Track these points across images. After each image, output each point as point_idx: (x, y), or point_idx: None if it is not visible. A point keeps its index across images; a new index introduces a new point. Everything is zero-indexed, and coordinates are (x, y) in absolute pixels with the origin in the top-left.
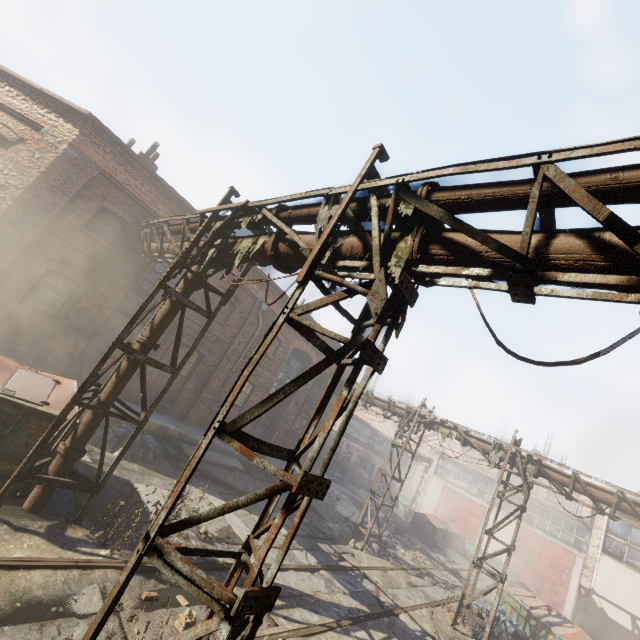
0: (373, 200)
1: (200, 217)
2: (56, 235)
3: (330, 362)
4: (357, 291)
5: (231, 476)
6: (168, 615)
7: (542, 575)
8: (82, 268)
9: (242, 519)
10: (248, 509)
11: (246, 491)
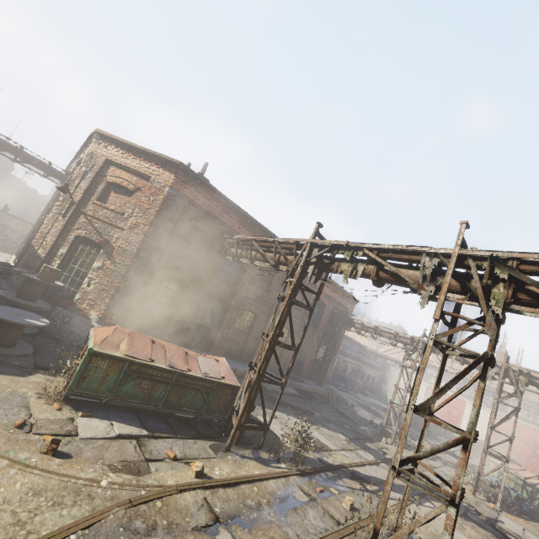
0: (471, 262)
1: (295, 243)
2: (168, 251)
3: (472, 369)
4: (476, 324)
5: (295, 401)
6: (335, 500)
7: (518, 451)
8: (183, 270)
9: (317, 432)
10: (315, 424)
11: (307, 410)
